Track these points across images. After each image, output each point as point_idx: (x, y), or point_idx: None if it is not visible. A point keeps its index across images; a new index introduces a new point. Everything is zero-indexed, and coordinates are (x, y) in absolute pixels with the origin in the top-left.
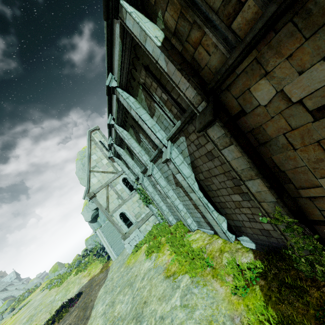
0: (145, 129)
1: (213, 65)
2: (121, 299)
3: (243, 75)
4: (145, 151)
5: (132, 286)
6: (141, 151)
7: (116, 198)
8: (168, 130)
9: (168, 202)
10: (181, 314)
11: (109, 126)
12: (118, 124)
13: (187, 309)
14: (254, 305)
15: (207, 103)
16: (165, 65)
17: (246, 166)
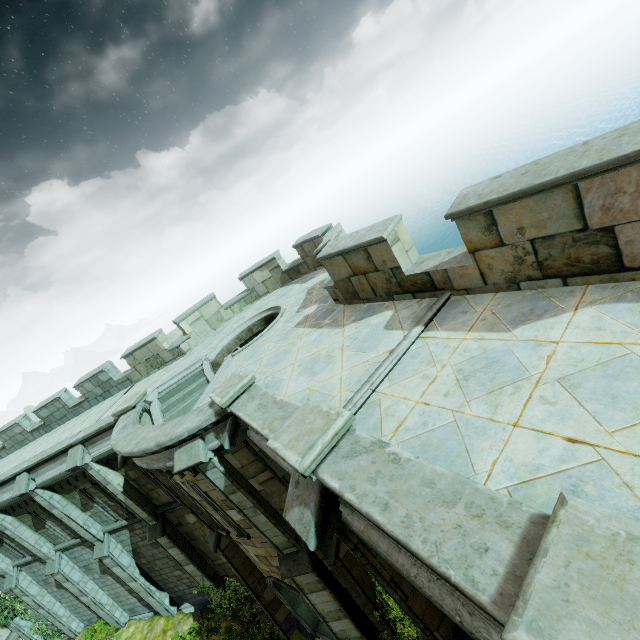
0: (73, 526)
1: (162, 499)
2: None
3: (180, 509)
4: (48, 537)
5: None
6: (39, 539)
7: None
8: (107, 523)
9: (83, 602)
10: None
11: None
12: None
13: None
14: None
15: (158, 523)
16: (124, 499)
17: (184, 558)
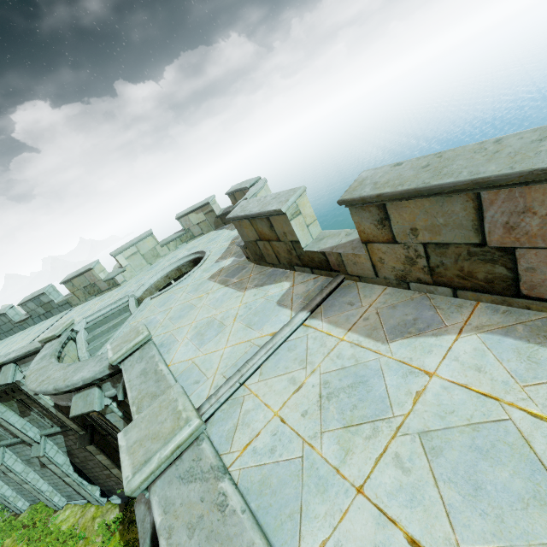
0: (12, 429)
1: None
2: None
3: None
4: None
5: None
6: None
7: None
8: (44, 428)
9: (25, 488)
10: None
11: None
12: None
13: None
14: (113, 546)
15: (87, 433)
16: (56, 412)
17: (110, 463)
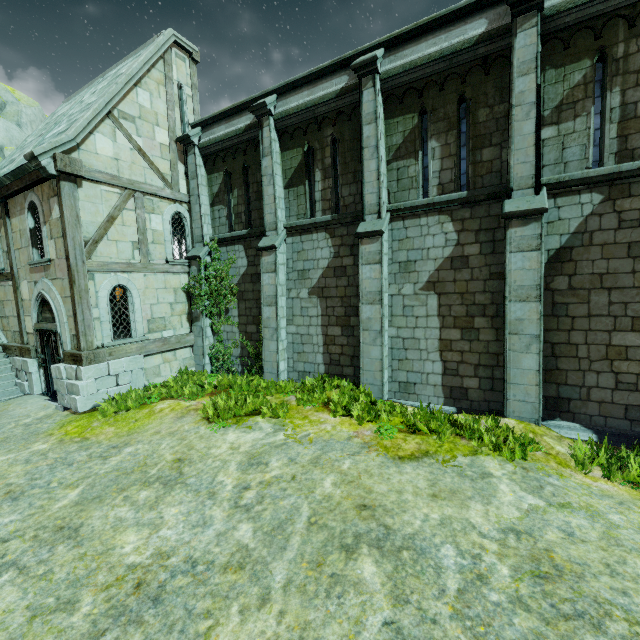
0: (518, 132)
1: None
2: (134, 518)
3: None
4: (394, 183)
5: (181, 483)
6: (385, 175)
7: (133, 241)
8: (562, 169)
9: (360, 316)
10: (574, 520)
11: (366, 66)
12: (383, 82)
13: (575, 511)
14: None
15: None
16: None
17: None
